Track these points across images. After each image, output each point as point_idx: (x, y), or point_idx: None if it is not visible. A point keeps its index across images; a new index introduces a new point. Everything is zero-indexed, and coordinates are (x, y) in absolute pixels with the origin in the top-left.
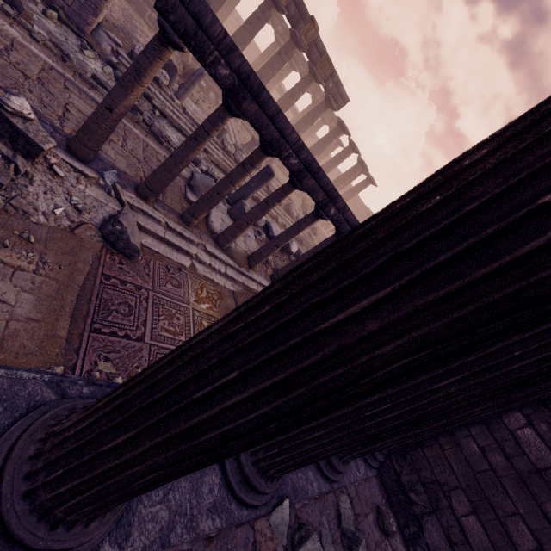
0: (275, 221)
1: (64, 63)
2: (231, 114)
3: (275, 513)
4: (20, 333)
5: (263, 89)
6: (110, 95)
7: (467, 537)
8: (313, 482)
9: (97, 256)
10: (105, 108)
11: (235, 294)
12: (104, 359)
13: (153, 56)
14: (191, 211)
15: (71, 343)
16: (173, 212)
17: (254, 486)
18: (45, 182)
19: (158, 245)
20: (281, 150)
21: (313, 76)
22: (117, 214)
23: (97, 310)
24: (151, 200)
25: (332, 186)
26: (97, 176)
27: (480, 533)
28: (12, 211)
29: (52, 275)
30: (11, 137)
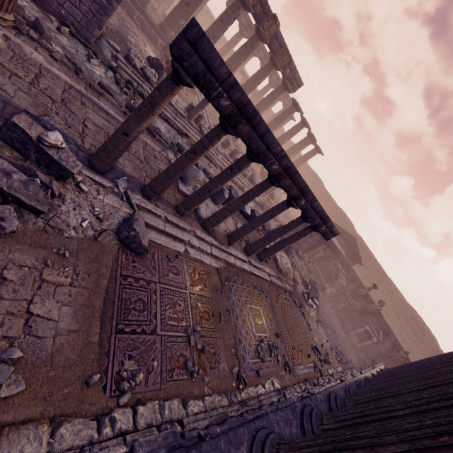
0: (242, 191)
1: (77, 76)
2: (226, 133)
3: None
4: (64, 347)
5: (256, 114)
6: (127, 123)
7: None
8: None
9: (115, 258)
10: (122, 133)
11: (219, 271)
12: (128, 357)
13: (166, 92)
14: (185, 204)
15: (103, 347)
16: (170, 205)
17: None
18: (73, 199)
19: (160, 237)
20: (266, 159)
21: (273, 64)
22: (131, 221)
23: (120, 311)
24: (153, 199)
25: (305, 184)
26: (112, 185)
27: None
28: (50, 230)
29: (84, 284)
30: (47, 164)
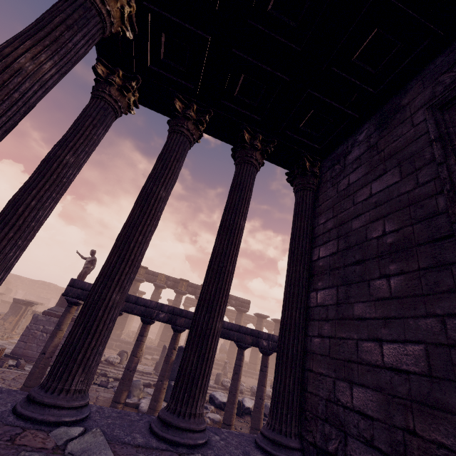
0: None
1: None
2: None
3: (59, 429)
4: None
5: None
6: (45, 346)
7: (368, 414)
8: (139, 438)
9: None
10: (41, 354)
11: None
12: None
13: (66, 314)
14: (114, 398)
15: None
16: None
17: (33, 398)
18: None
19: None
20: (151, 314)
21: None
22: None
23: None
24: None
25: None
26: None
27: (366, 394)
28: None
29: None
30: None
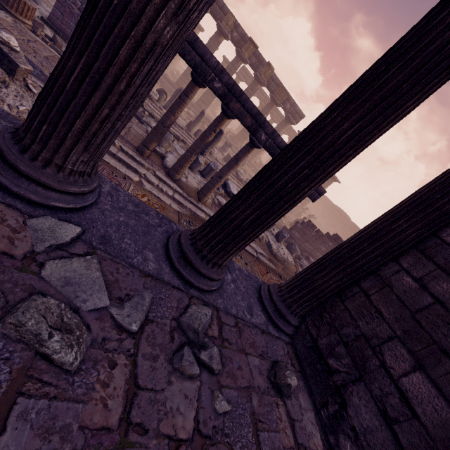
0: None
1: None
2: None
3: (43, 219)
4: None
5: None
6: None
7: (413, 407)
8: (150, 262)
9: None
10: None
11: (180, 213)
12: None
13: None
14: (143, 142)
15: None
16: (130, 144)
17: (0, 151)
18: (18, 91)
19: (110, 159)
20: (205, 74)
21: (274, 101)
22: None
23: None
24: None
25: (257, 110)
26: None
27: (433, 397)
28: None
29: None
30: (1, 60)
